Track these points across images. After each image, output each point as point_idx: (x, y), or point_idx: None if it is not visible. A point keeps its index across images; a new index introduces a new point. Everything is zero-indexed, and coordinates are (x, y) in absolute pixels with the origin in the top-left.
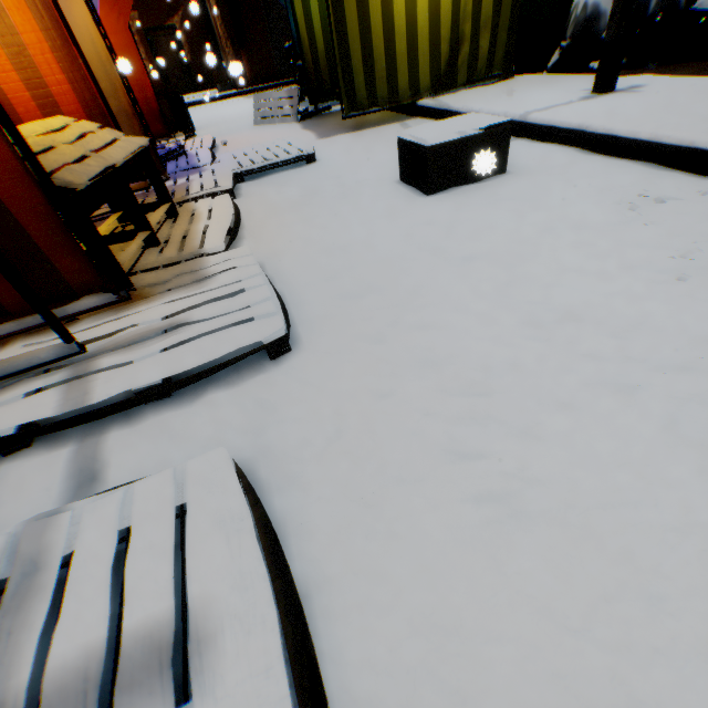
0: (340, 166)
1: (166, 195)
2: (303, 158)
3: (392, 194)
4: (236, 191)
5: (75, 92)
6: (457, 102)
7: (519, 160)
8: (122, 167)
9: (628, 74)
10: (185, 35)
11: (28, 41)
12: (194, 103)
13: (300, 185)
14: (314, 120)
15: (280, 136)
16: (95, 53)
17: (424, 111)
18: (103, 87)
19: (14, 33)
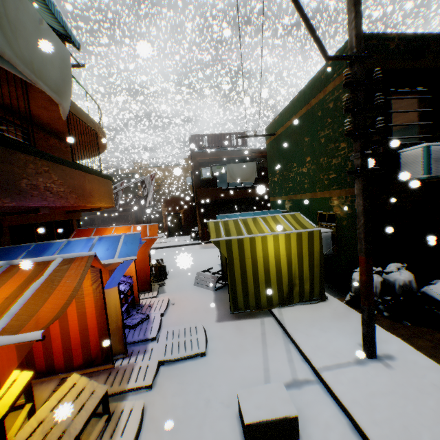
0: (215, 368)
1: (107, 409)
2: (198, 354)
3: (229, 434)
4: (155, 378)
5: (98, 326)
6: (290, 322)
7: (312, 418)
8: (78, 433)
9: (390, 326)
10: (184, 215)
11: (88, 310)
12: (177, 245)
13: (187, 388)
14: (223, 291)
15: (200, 306)
16: (115, 307)
17: (274, 315)
18: (112, 318)
19: (84, 307)
